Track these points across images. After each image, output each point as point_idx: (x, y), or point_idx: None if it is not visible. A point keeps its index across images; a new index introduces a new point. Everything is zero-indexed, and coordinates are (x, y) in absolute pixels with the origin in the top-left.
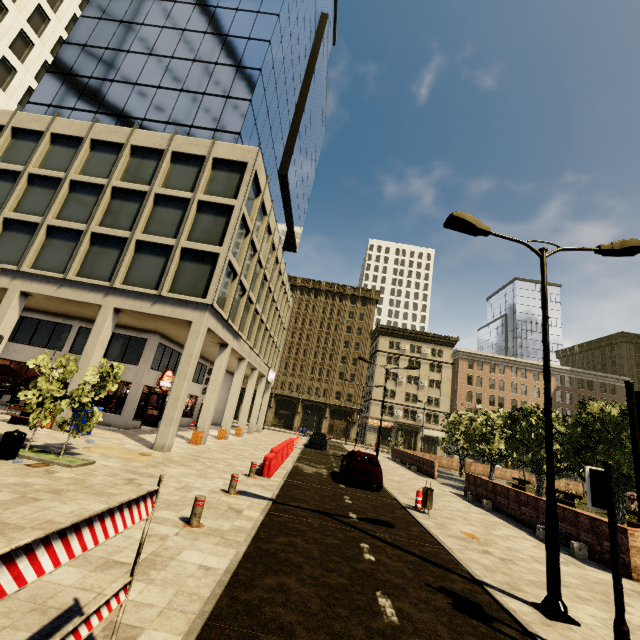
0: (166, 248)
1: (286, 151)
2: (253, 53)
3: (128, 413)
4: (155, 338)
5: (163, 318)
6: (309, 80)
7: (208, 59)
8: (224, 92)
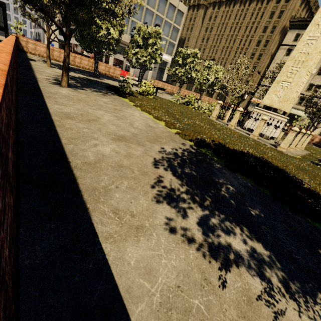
0: None
1: None
2: None
3: None
4: None
5: None
6: None
7: None
8: None
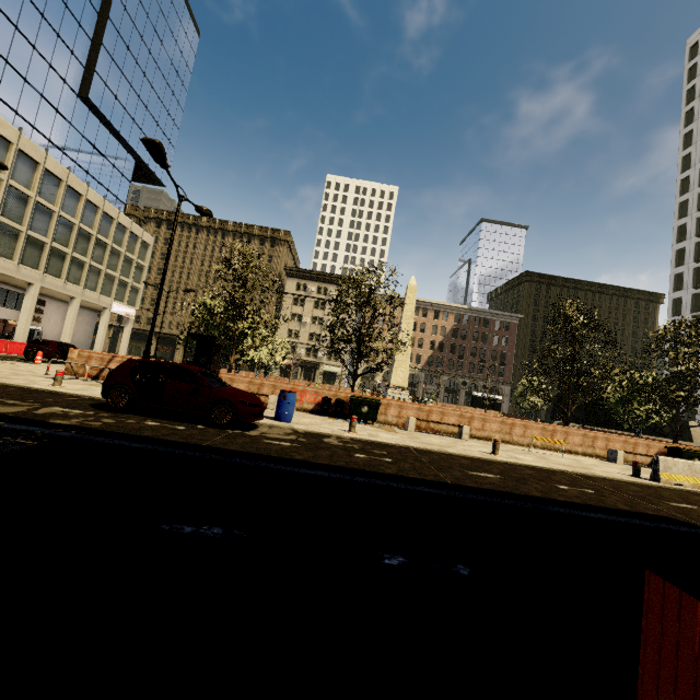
0: None
1: (87, 70)
2: None
3: None
4: None
5: None
6: None
7: None
8: None
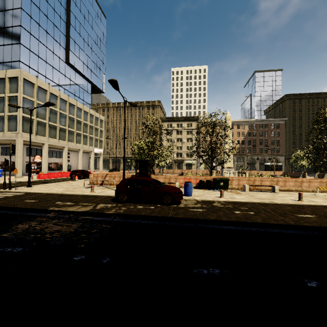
0: (3, 116)
1: (66, 50)
2: (16, 17)
3: (22, 171)
4: (23, 146)
5: (10, 140)
6: (69, 5)
7: (1, 26)
8: (10, 42)
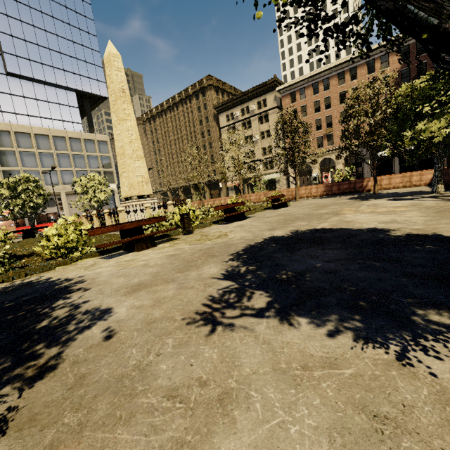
0: None
1: (2, 55)
2: None
3: None
4: None
5: None
6: None
7: None
8: None
